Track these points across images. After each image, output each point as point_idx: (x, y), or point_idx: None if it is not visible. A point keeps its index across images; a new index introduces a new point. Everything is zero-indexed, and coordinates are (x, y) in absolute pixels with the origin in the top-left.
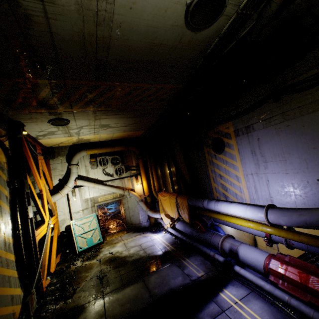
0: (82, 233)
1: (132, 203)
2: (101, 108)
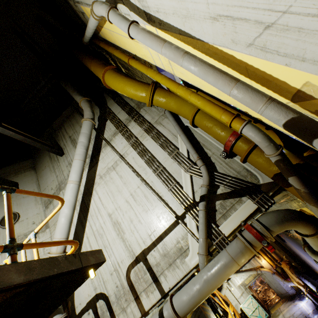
0: (252, 312)
1: (269, 277)
2: None
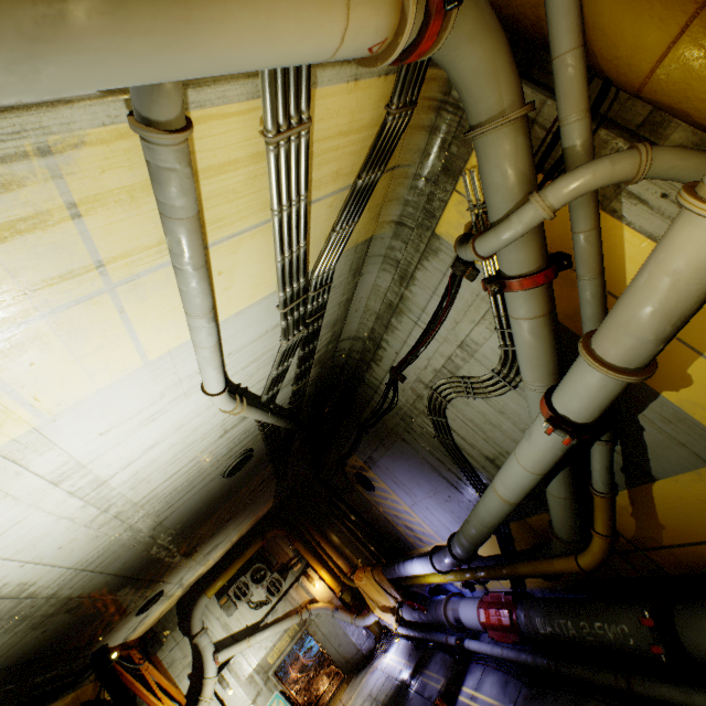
0: None
1: (326, 624)
2: (195, 549)
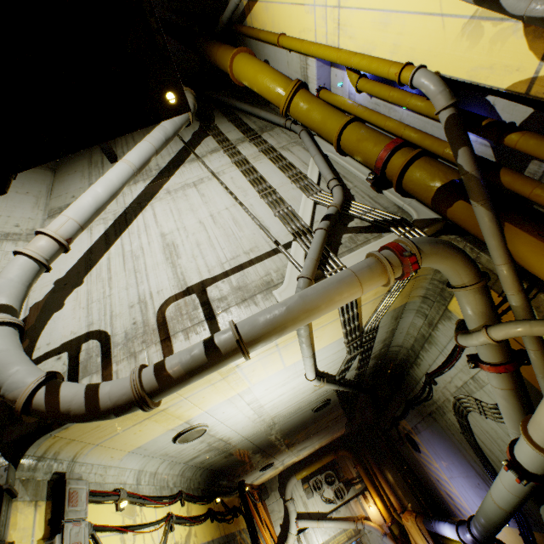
0: None
1: (375, 542)
2: (293, 445)
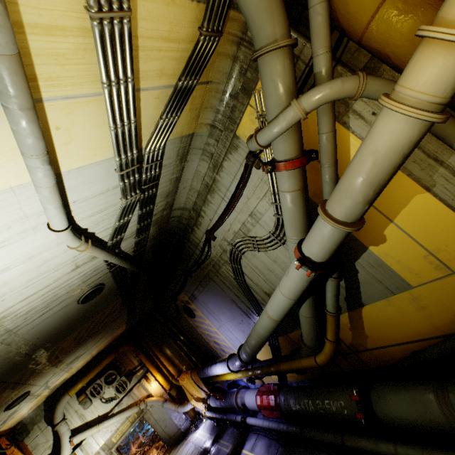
0: None
1: (157, 412)
2: (58, 359)
